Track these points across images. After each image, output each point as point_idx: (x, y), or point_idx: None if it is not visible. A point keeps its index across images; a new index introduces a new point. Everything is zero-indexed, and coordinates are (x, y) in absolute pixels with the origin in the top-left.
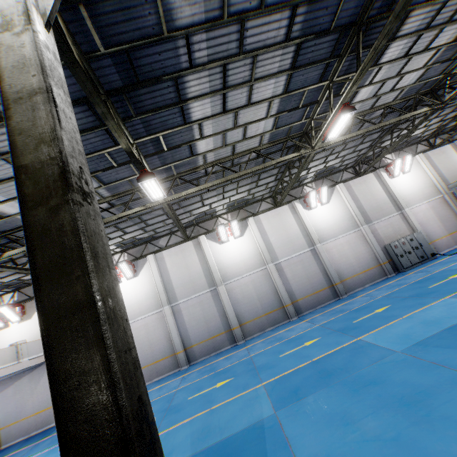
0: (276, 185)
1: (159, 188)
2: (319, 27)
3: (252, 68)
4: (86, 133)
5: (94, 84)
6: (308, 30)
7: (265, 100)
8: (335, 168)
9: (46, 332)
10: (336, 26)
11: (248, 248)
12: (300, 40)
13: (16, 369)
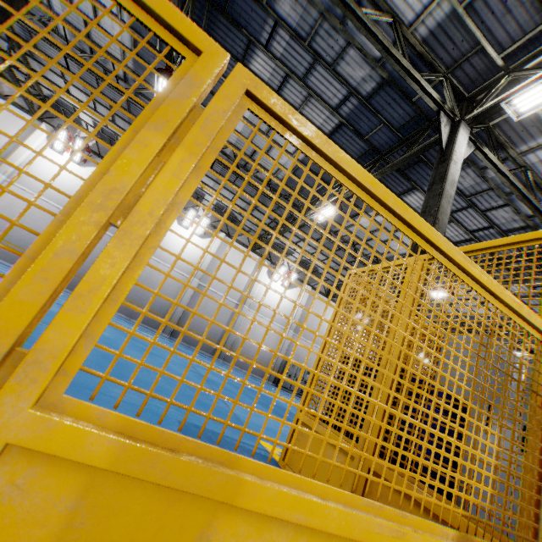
0: (266, 231)
1: None
2: (359, 127)
3: (304, 101)
4: None
5: None
6: (352, 120)
7: None
8: (318, 271)
9: None
10: (370, 141)
11: (196, 251)
12: (343, 120)
13: None
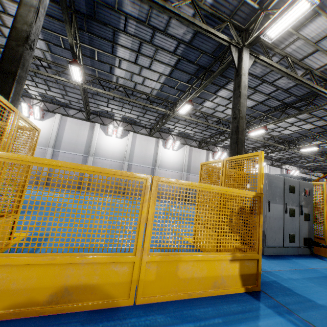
0: (155, 123)
1: (80, 75)
2: (190, 58)
3: (155, 53)
4: (54, 19)
5: (70, 3)
6: (184, 56)
7: (158, 72)
8: (190, 136)
9: None
10: (198, 63)
11: (120, 147)
12: (180, 57)
13: None
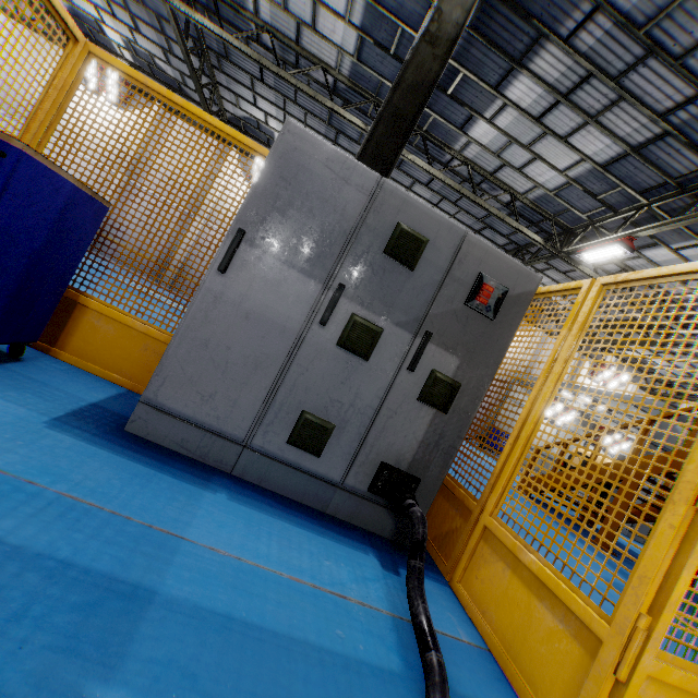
0: None
1: None
2: None
3: None
4: None
5: None
6: None
7: None
8: None
9: None
10: None
11: None
12: None
13: None
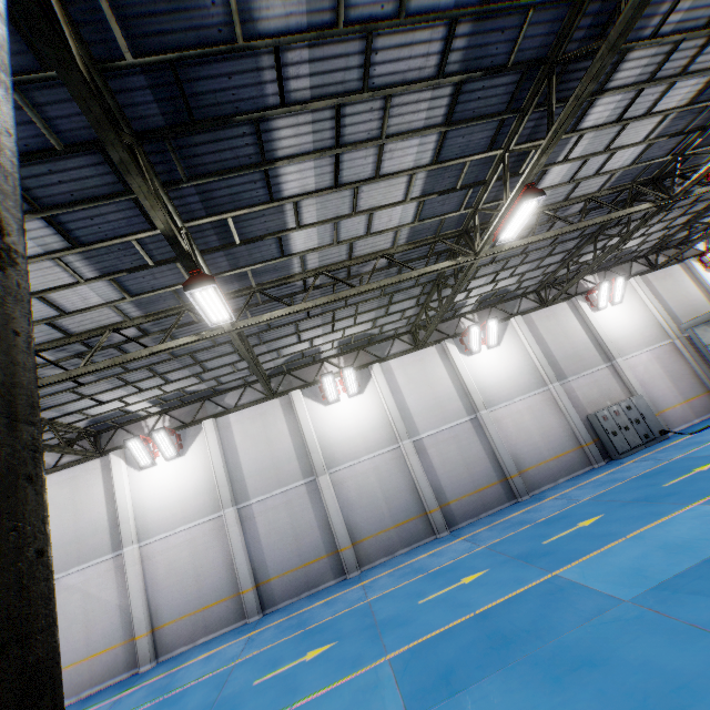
0: (418, 314)
1: (223, 303)
2: (490, 60)
3: (383, 116)
4: (98, 202)
5: (114, 117)
6: (472, 62)
7: (403, 172)
8: (509, 291)
9: None
10: (517, 62)
11: (371, 413)
12: (460, 77)
13: None
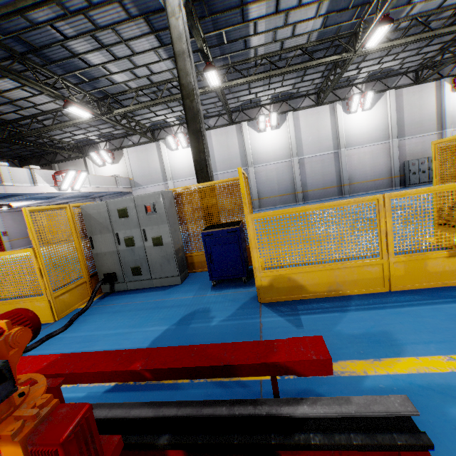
0: (322, 82)
1: (217, 77)
2: None
3: None
4: None
5: None
6: None
7: (314, 3)
8: (393, 70)
9: (190, 136)
10: None
11: (281, 140)
12: None
13: (117, 190)
